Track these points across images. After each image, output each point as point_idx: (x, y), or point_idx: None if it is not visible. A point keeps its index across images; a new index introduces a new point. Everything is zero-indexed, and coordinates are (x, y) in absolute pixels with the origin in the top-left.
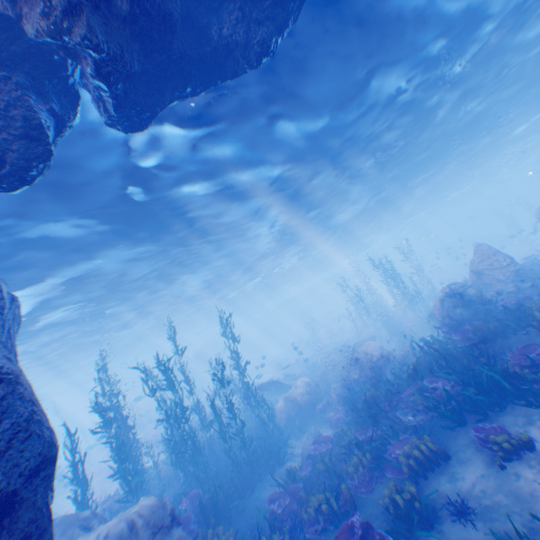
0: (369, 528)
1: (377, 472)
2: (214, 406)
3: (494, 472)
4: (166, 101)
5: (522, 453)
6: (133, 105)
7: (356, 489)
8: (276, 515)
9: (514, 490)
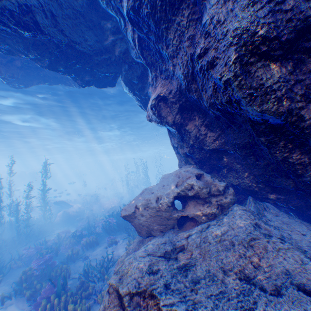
0: (52, 258)
1: (75, 246)
2: (19, 205)
3: (104, 249)
4: (35, 84)
5: (114, 245)
6: (17, 82)
7: (63, 250)
8: (24, 255)
9: (104, 254)
